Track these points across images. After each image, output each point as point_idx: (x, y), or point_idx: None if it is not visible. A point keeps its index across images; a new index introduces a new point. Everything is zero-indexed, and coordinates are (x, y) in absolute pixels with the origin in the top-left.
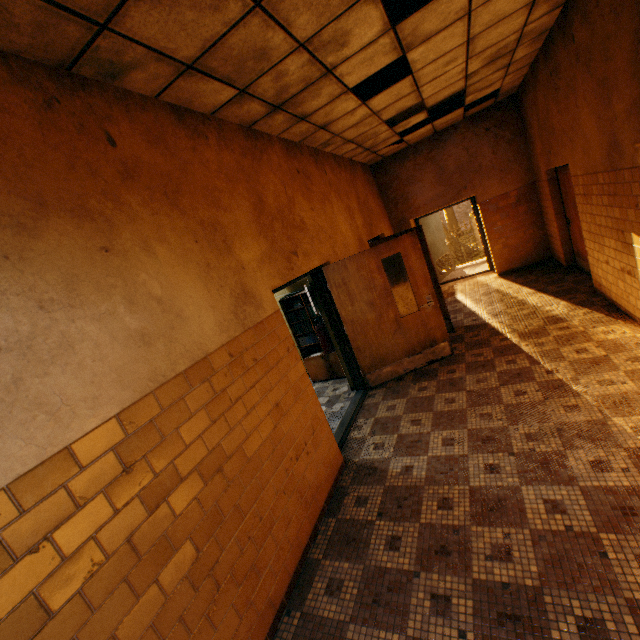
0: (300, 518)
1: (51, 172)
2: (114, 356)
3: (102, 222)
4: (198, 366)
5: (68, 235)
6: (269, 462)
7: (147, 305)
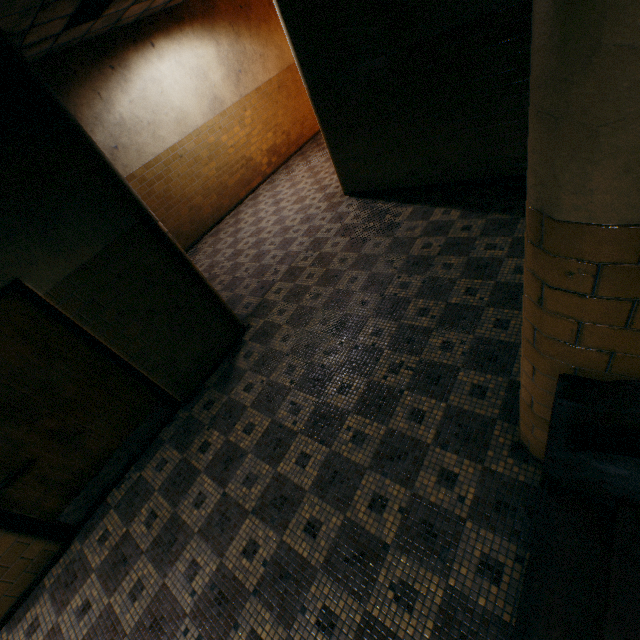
0: (316, 124)
1: (259, 11)
2: (274, 61)
3: (268, 23)
4: (289, 68)
5: (264, 29)
6: (307, 104)
7: (278, 48)
